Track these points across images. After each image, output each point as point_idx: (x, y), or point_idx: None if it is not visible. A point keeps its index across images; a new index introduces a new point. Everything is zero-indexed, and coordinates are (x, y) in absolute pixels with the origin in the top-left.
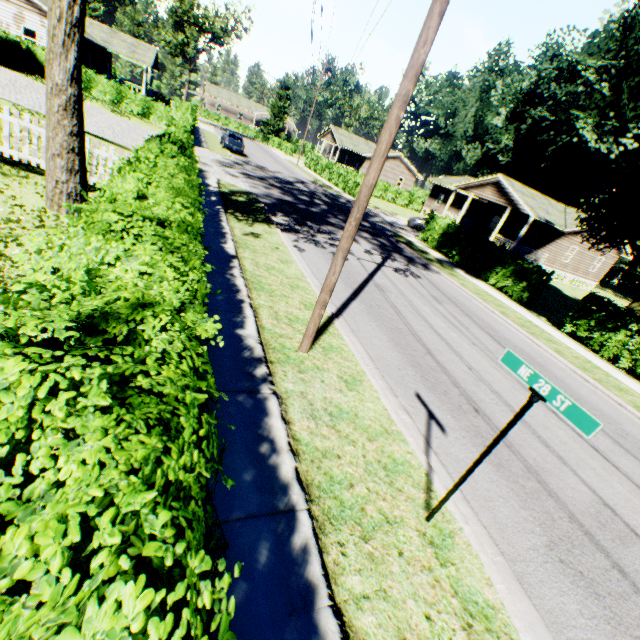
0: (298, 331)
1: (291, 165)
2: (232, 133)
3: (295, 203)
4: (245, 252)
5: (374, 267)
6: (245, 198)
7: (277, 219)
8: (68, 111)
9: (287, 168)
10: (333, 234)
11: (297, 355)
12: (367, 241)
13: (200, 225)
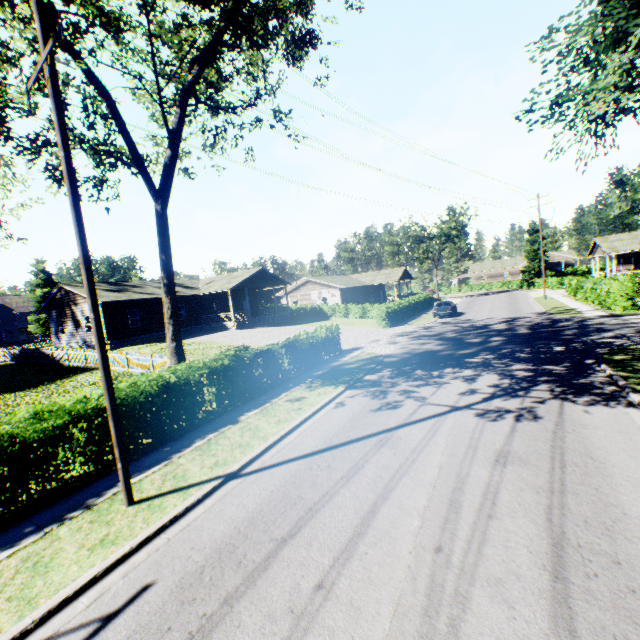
0: (160, 486)
1: (533, 302)
2: (438, 302)
3: (440, 351)
4: (255, 416)
5: (435, 412)
6: (361, 363)
7: (371, 376)
8: (173, 355)
9: (517, 308)
10: (438, 377)
11: (118, 507)
12: (502, 375)
13: (69, 409)
